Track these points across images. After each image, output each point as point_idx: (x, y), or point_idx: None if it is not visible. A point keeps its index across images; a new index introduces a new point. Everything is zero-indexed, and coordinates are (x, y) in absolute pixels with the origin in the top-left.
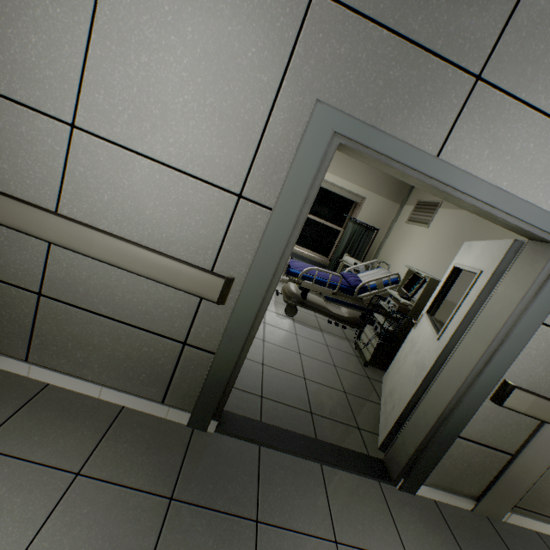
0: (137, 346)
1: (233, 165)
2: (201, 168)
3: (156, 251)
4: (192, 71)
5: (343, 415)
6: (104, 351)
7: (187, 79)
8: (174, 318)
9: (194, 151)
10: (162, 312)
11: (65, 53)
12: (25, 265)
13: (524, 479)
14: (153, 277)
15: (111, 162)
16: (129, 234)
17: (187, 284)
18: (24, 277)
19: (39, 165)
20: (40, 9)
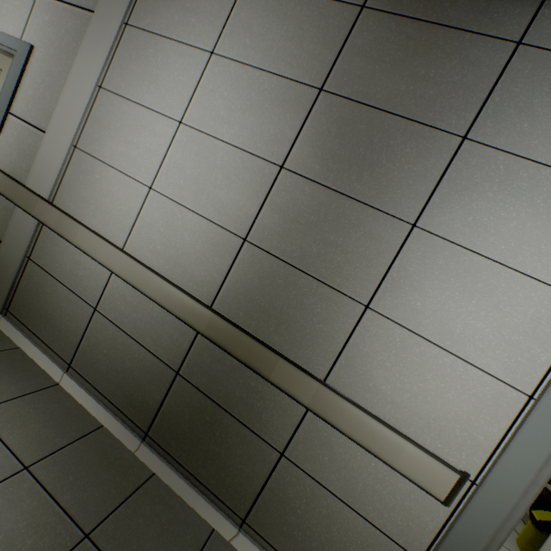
0: None
1: None
2: None
3: None
4: None
5: None
6: None
7: None
8: None
9: None
10: None
11: None
12: None
13: (8, 271)
14: None
15: None
16: None
17: None
18: None
19: None
20: None
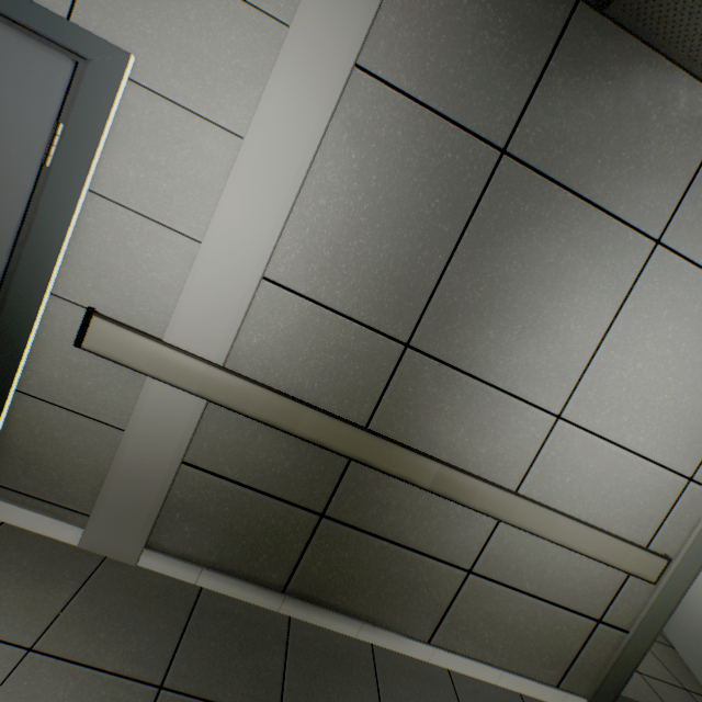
0: (549, 624)
1: (690, 452)
2: (661, 454)
3: (610, 533)
4: (675, 376)
5: (660, 670)
6: (513, 629)
7: (670, 382)
8: (596, 594)
9: (659, 440)
10: (586, 588)
11: (572, 358)
12: (465, 542)
13: None
14: (600, 558)
15: (582, 448)
16: (577, 512)
17: (630, 564)
18: (459, 553)
19: (514, 449)
20: (563, 325)
